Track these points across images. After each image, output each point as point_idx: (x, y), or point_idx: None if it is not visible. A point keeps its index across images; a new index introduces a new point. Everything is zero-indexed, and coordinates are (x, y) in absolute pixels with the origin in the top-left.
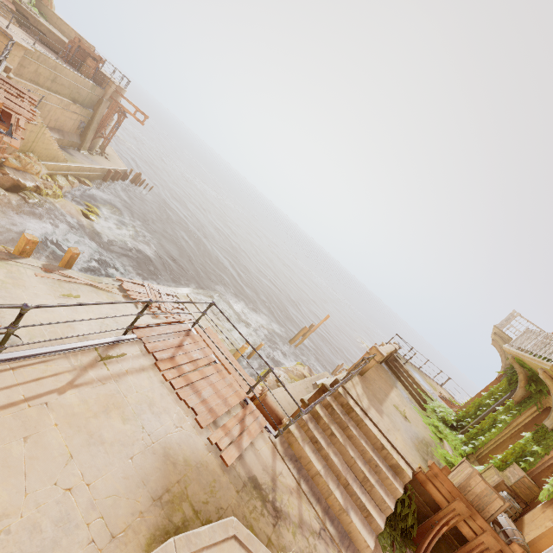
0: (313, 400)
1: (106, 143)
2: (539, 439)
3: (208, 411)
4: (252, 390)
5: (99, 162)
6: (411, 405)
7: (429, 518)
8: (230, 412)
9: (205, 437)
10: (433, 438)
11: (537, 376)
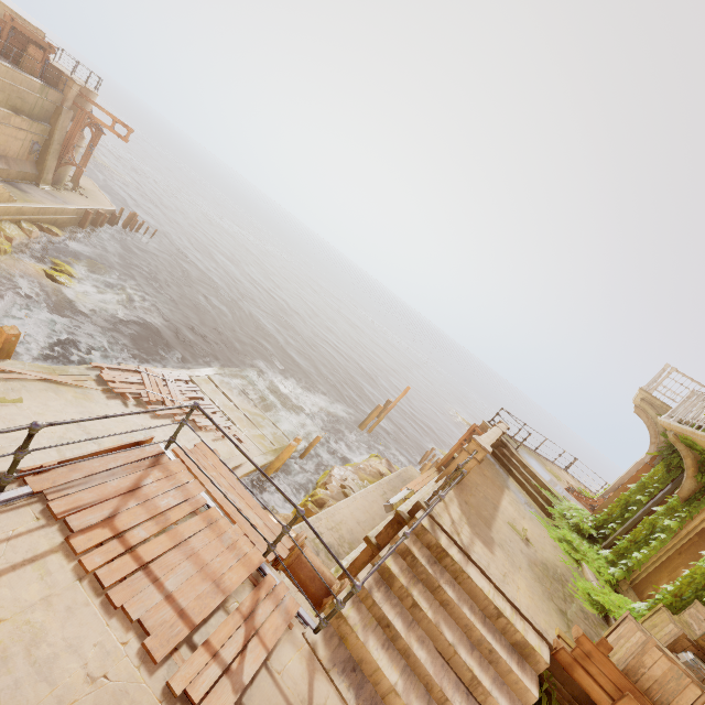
0: (384, 538)
1: (79, 172)
2: None
3: (176, 618)
4: (272, 549)
5: (70, 201)
6: (531, 513)
7: None
8: (226, 604)
9: (161, 682)
10: (567, 563)
11: None
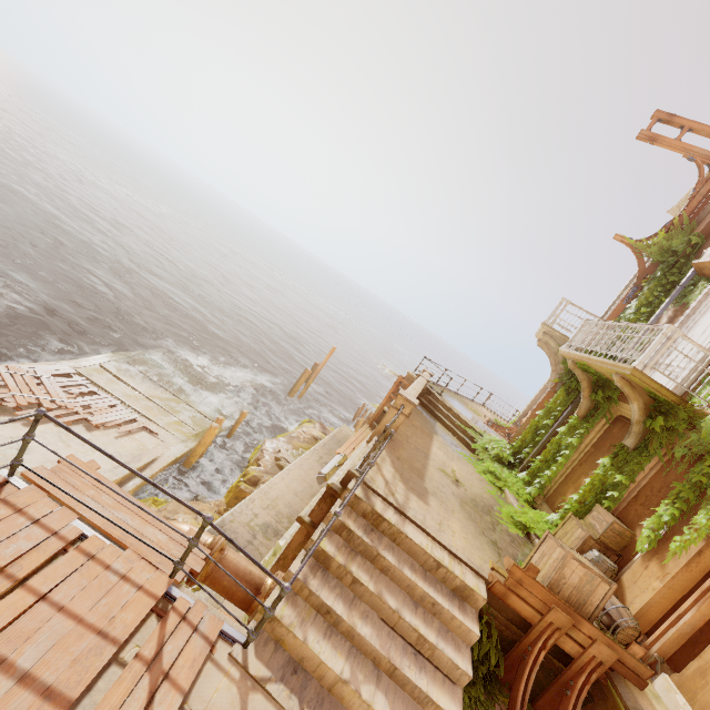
0: (317, 514)
1: None
2: (620, 464)
3: (39, 704)
4: (180, 568)
5: None
6: (459, 453)
7: (517, 642)
8: (121, 655)
9: None
10: (493, 493)
11: (603, 380)
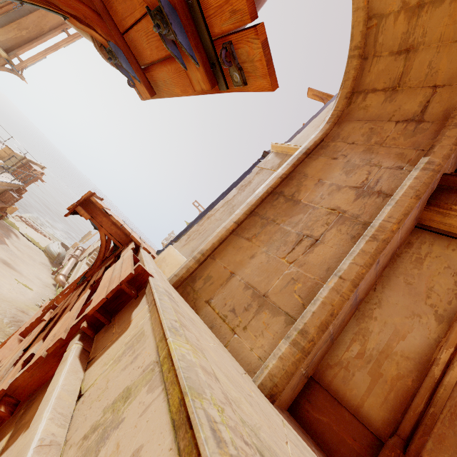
0: None
1: None
2: None
3: None
4: None
5: None
6: None
7: None
8: None
9: None
10: None
11: None
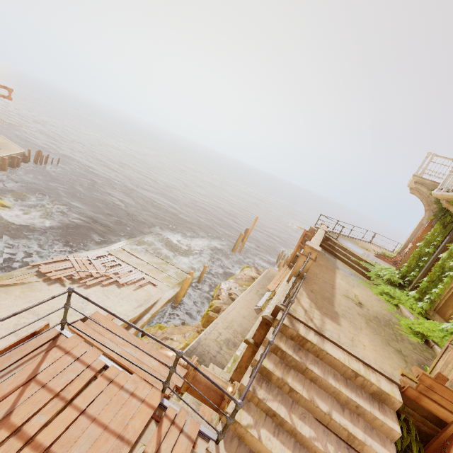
0: (258, 337)
1: None
2: None
3: None
4: (167, 386)
5: None
6: (357, 281)
7: (434, 436)
8: (133, 452)
9: None
10: (390, 310)
11: None
